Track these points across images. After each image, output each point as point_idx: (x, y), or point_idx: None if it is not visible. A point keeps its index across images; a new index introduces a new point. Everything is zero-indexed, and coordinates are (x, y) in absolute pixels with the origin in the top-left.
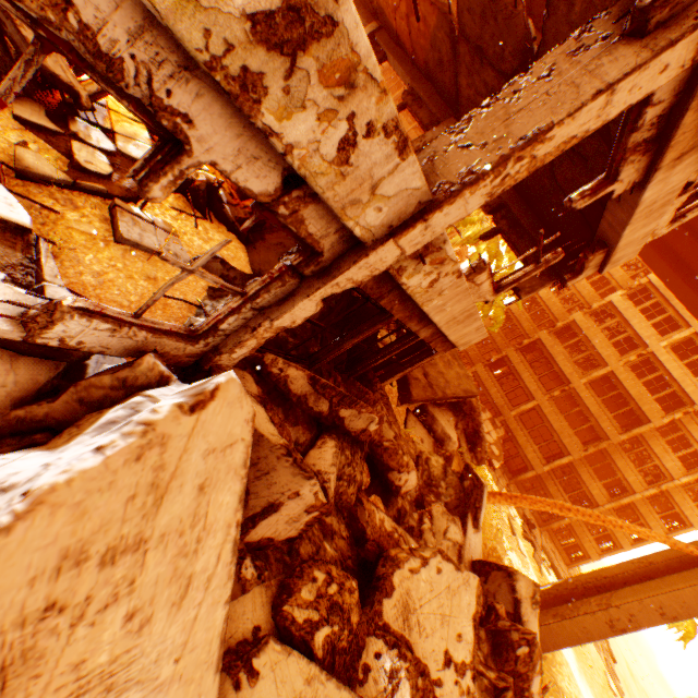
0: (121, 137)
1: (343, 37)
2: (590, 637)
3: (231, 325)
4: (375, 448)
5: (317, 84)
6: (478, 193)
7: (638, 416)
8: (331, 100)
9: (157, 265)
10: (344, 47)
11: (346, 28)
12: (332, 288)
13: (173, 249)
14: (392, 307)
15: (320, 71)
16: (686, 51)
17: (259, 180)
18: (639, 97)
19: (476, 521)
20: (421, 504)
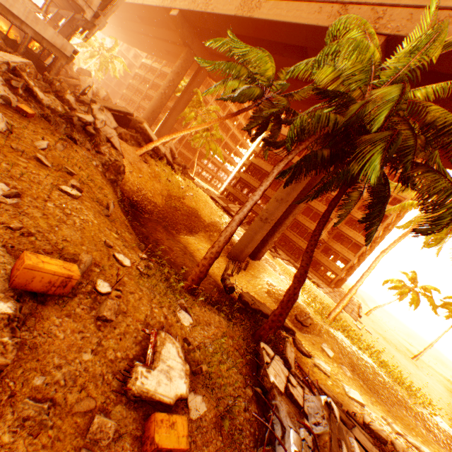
0: None
1: None
2: (256, 231)
3: None
4: None
5: None
6: None
7: None
8: None
9: None
10: None
11: None
12: None
13: None
14: None
15: None
16: None
17: None
18: None
19: None
20: None
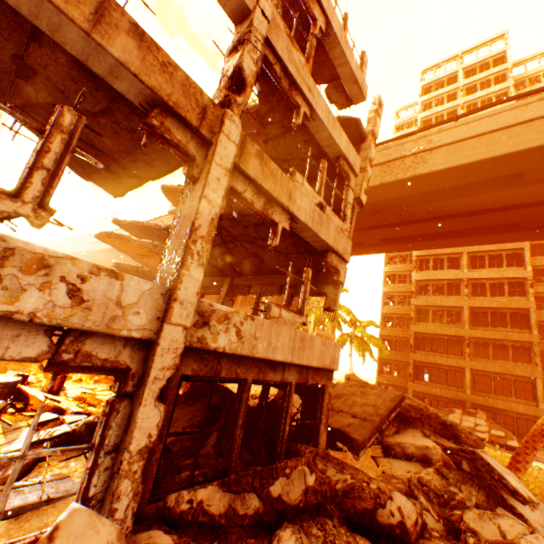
0: (5, 445)
1: (23, 251)
2: None
3: (98, 485)
4: (344, 504)
5: (25, 276)
6: (192, 268)
7: (518, 312)
8: (41, 278)
9: (47, 512)
10: (28, 254)
11: (22, 247)
12: (155, 384)
13: (63, 488)
14: (235, 372)
15: (21, 270)
16: (219, 171)
17: (30, 347)
18: (223, 192)
19: (516, 495)
20: (456, 530)
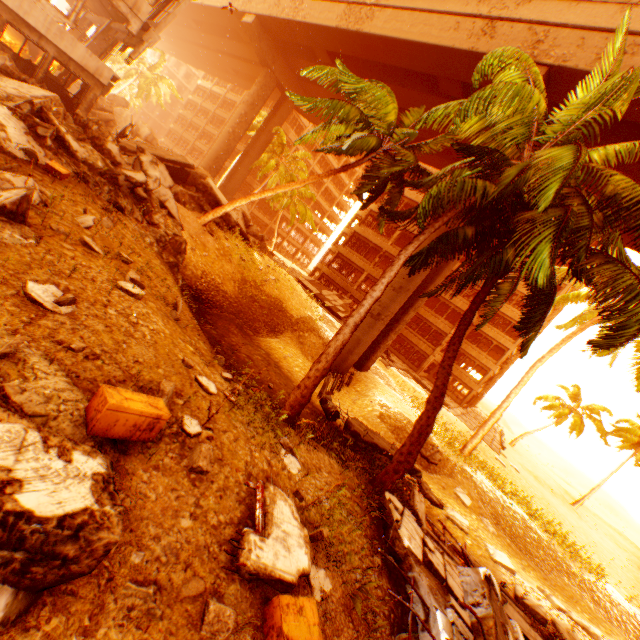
0: None
1: None
2: (364, 332)
3: None
4: None
5: None
6: None
7: None
8: None
9: None
10: None
11: None
12: None
13: None
14: None
15: None
16: None
17: None
18: None
19: None
20: None
